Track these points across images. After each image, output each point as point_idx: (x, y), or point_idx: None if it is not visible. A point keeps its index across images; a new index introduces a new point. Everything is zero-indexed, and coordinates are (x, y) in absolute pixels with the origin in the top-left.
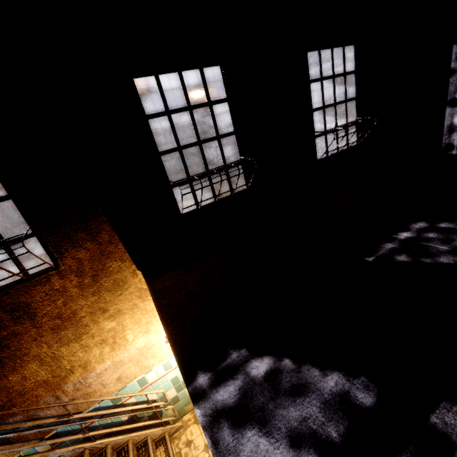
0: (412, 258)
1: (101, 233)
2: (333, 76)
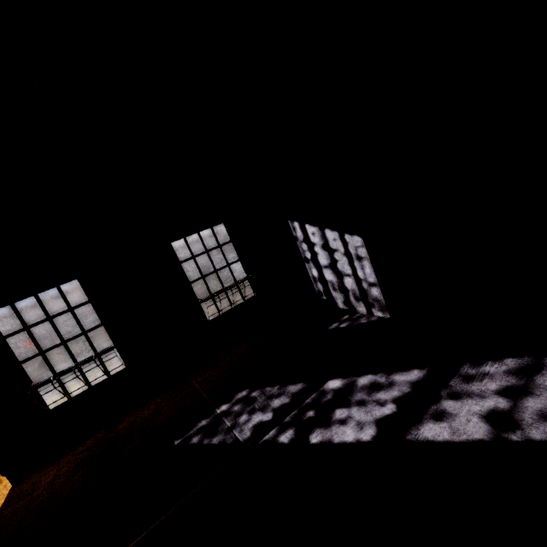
0: (201, 438)
1: None
2: (205, 252)
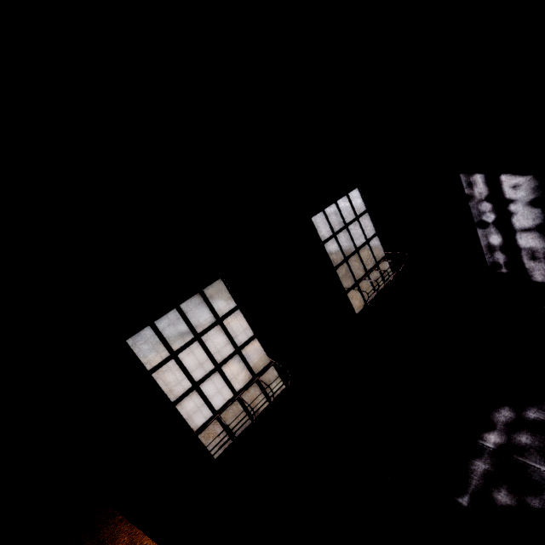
0: (515, 496)
1: (117, 537)
2: (345, 227)
